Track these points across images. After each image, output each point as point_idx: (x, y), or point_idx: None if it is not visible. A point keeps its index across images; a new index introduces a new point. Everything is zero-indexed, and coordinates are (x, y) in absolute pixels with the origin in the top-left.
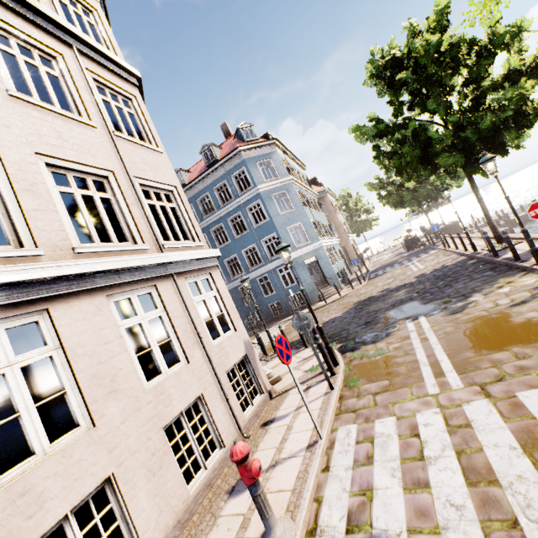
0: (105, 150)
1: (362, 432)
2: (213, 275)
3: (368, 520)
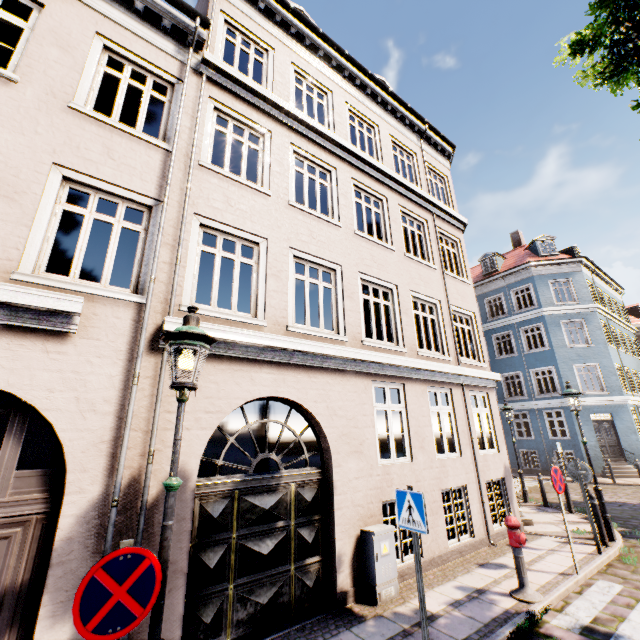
0: (438, 285)
1: (627, 592)
2: (489, 395)
3: (614, 626)
